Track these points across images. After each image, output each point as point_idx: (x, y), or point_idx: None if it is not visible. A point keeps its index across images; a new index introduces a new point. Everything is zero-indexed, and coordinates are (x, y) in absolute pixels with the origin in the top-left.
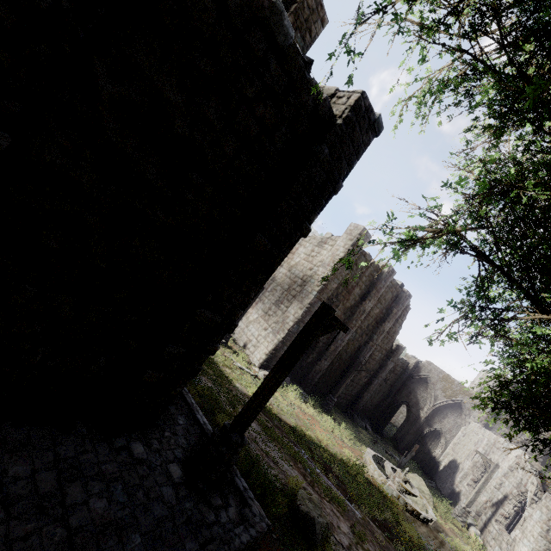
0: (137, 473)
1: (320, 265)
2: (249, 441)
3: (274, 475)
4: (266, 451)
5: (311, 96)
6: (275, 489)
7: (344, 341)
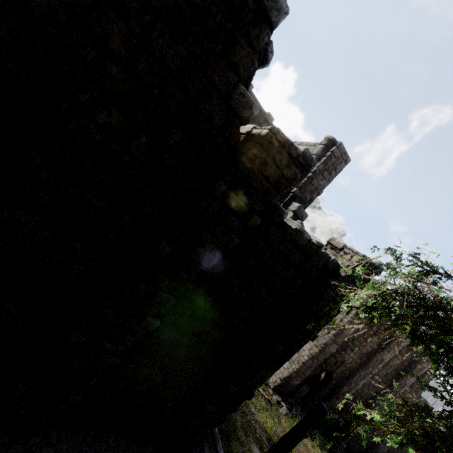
0: None
1: None
2: None
3: None
4: None
5: (321, 261)
6: None
7: (358, 385)
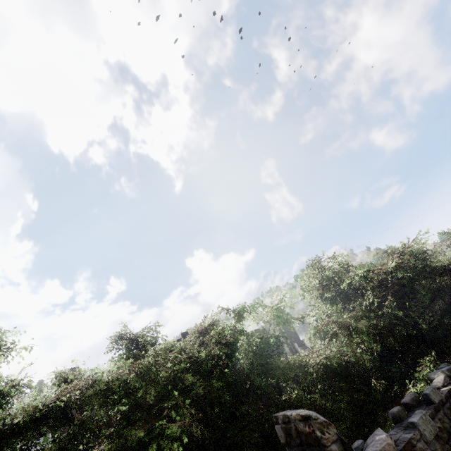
0: None
1: None
2: None
3: None
4: None
5: None
6: None
7: None
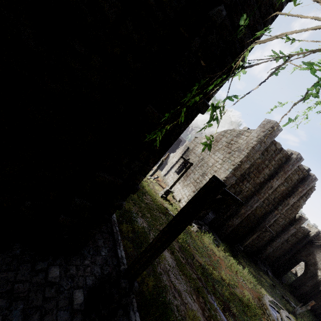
0: (43, 294)
1: (236, 150)
2: (162, 272)
3: (175, 306)
4: (174, 283)
5: None
6: (174, 319)
7: (253, 207)
